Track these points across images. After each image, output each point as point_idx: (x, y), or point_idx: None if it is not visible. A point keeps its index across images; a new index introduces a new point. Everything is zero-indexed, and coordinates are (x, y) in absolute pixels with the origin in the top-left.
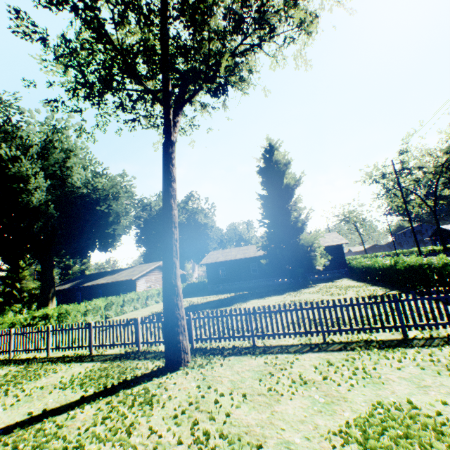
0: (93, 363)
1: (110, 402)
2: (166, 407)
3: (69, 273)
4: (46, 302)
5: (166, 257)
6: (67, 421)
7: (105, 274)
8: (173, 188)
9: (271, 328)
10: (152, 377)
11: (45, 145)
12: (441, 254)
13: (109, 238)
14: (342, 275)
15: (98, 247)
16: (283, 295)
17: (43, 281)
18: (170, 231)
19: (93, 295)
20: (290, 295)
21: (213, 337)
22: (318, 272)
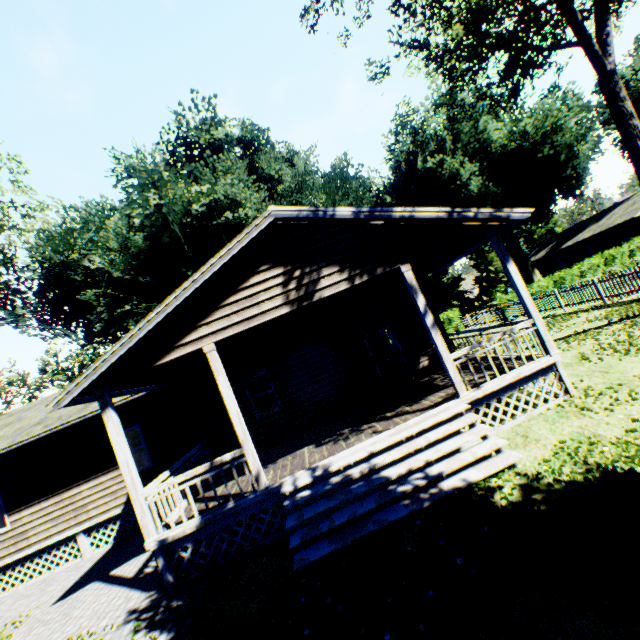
0: (609, 309)
1: (632, 321)
2: None
3: (534, 240)
4: (527, 277)
5: None
6: (602, 331)
7: (585, 225)
8: (631, 128)
9: None
10: None
11: (450, 129)
12: None
13: (569, 181)
14: None
15: (558, 195)
16: None
17: (514, 258)
18: None
19: (580, 255)
20: None
21: None
22: None
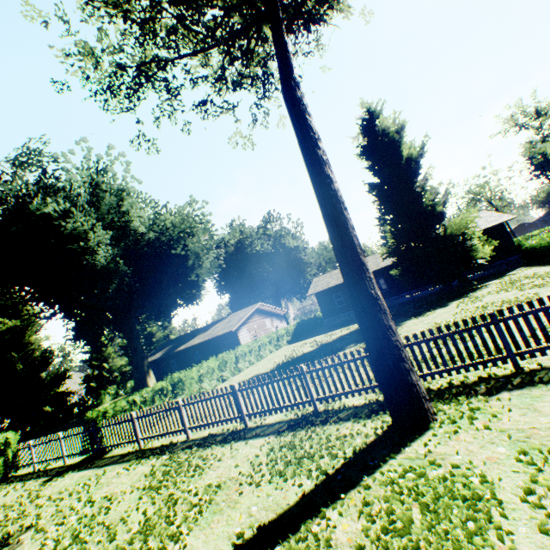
0: (262, 439)
1: (370, 502)
2: (505, 503)
3: (154, 342)
4: (143, 377)
5: (347, 258)
6: (322, 548)
7: (196, 333)
8: (321, 151)
9: (544, 336)
10: (392, 447)
11: (92, 192)
12: None
13: (192, 287)
14: (513, 265)
15: (180, 303)
16: (449, 306)
17: (133, 354)
18: (340, 216)
19: (191, 360)
20: (462, 303)
21: (435, 372)
22: (478, 268)
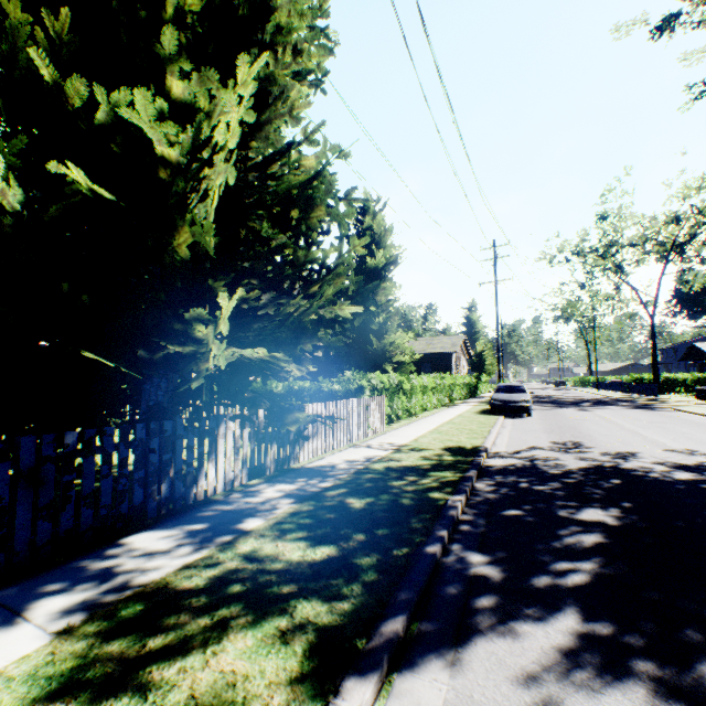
0: None
1: None
2: None
3: None
4: None
5: None
6: None
7: None
8: None
9: None
10: None
11: None
12: (415, 374)
13: None
14: None
15: None
16: None
17: None
18: None
19: None
20: None
21: None
22: None
